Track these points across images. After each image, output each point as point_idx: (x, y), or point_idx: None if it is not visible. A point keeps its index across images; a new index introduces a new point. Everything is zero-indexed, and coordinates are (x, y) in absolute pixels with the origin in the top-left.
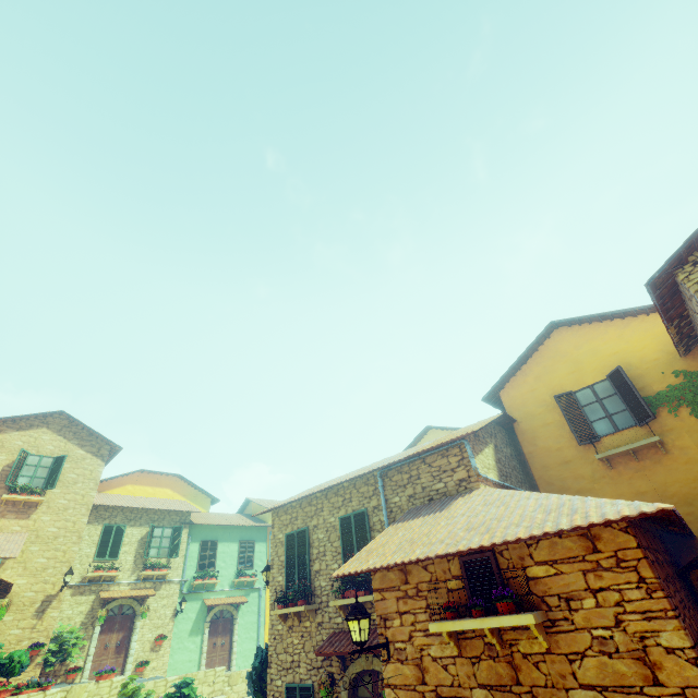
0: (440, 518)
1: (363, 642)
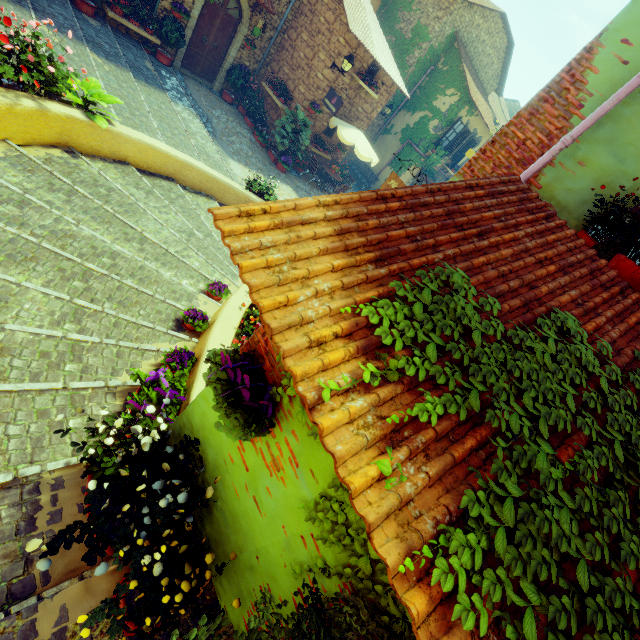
0: (361, 6)
1: (345, 72)
